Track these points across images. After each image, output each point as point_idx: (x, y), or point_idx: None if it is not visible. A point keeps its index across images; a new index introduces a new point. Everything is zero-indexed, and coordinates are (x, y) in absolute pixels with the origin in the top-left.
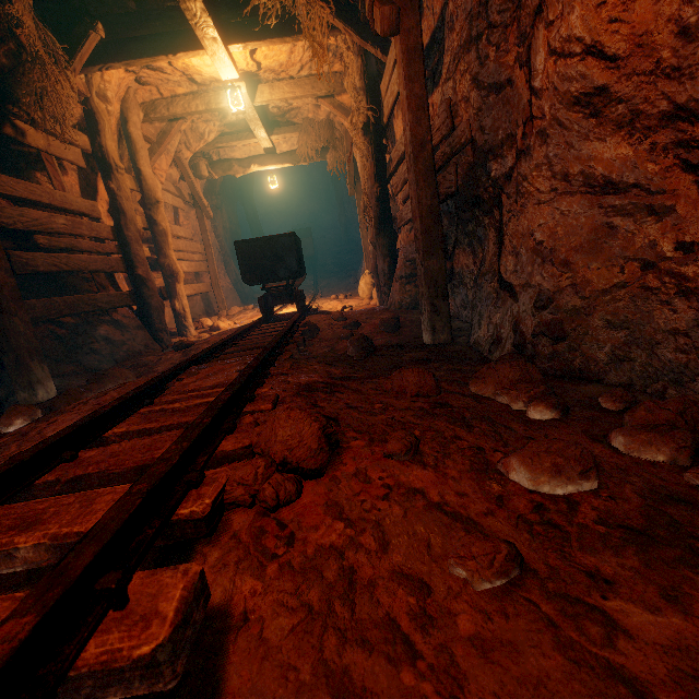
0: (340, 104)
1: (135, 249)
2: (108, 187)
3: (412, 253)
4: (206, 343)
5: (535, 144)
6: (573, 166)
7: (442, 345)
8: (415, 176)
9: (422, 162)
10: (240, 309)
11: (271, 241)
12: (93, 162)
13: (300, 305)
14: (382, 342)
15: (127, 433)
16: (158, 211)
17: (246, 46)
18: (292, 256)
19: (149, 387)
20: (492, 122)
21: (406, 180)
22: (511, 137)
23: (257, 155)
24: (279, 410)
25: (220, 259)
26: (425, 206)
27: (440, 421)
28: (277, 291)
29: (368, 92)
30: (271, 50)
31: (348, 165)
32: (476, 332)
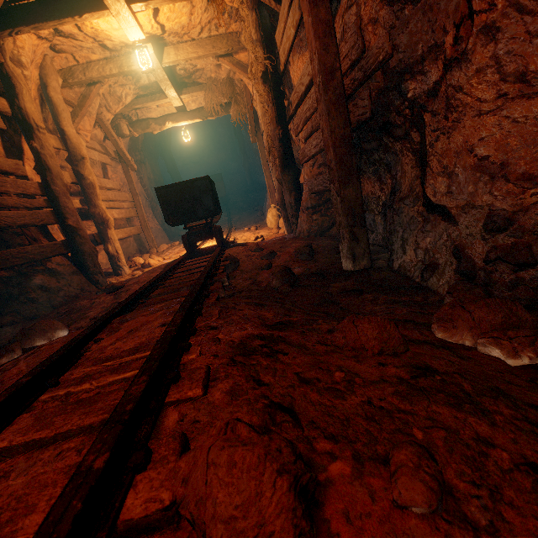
0: (238, 61)
1: (64, 202)
2: (31, 146)
3: (318, 186)
4: (136, 283)
5: (476, 46)
6: (536, 60)
7: (365, 272)
8: (326, 105)
9: (332, 90)
10: (168, 246)
11: (188, 185)
12: (15, 124)
13: (219, 239)
14: (301, 270)
15: (9, 448)
16: (85, 166)
17: (148, 5)
18: (208, 197)
19: (55, 360)
20: (408, 38)
21: (308, 119)
22: (436, 47)
23: (170, 113)
24: (211, 395)
25: (147, 205)
26: (338, 136)
27: (437, 402)
28: (198, 229)
29: (264, 43)
30: (172, 12)
31: (249, 116)
32: (400, 257)
